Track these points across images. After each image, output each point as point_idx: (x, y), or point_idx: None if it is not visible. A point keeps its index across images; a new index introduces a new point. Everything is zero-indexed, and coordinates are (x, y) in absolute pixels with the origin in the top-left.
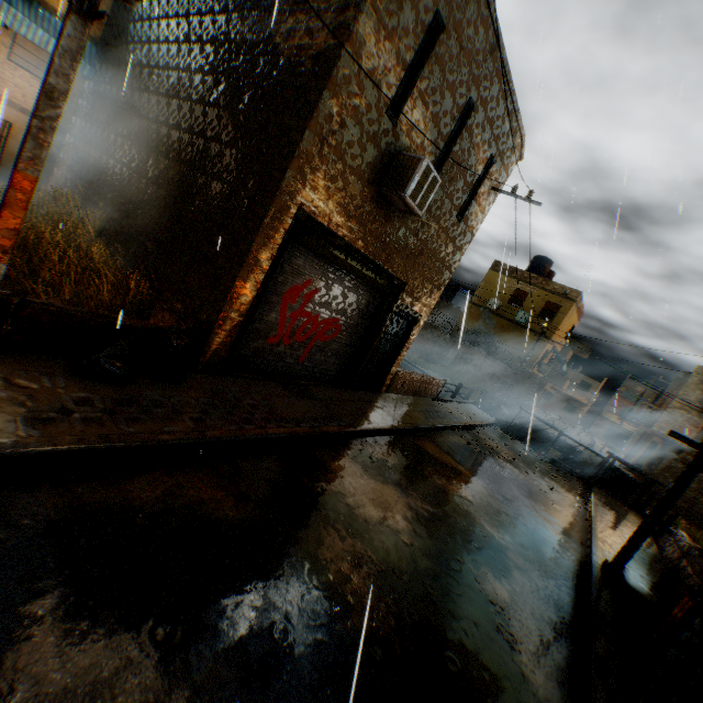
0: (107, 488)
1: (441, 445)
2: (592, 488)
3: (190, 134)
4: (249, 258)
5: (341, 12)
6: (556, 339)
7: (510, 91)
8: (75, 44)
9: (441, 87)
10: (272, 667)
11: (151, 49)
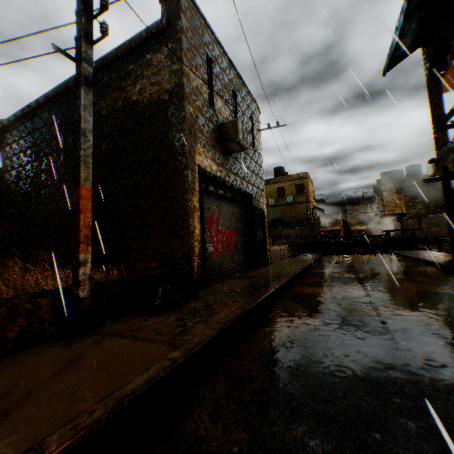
0: (253, 345)
1: (323, 268)
2: (392, 251)
3: (97, 172)
4: (190, 205)
5: (169, 67)
6: (312, 201)
7: (243, 83)
8: (87, 102)
9: (221, 88)
10: (451, 351)
11: (33, 150)
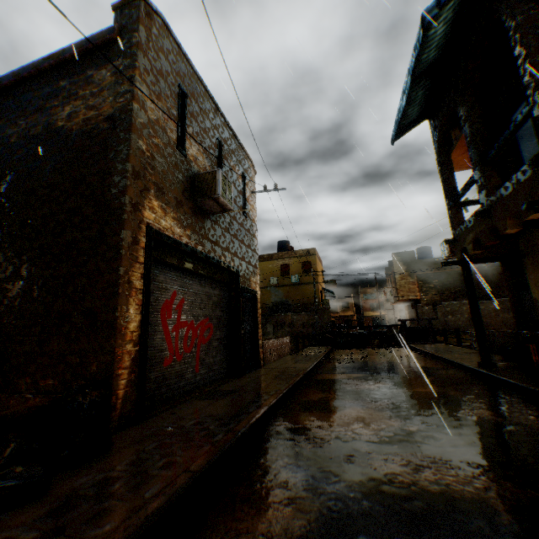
0: None
1: (330, 372)
2: (410, 345)
3: None
4: (123, 283)
5: (115, 87)
6: (320, 281)
7: (233, 134)
8: None
9: (199, 131)
10: None
11: None
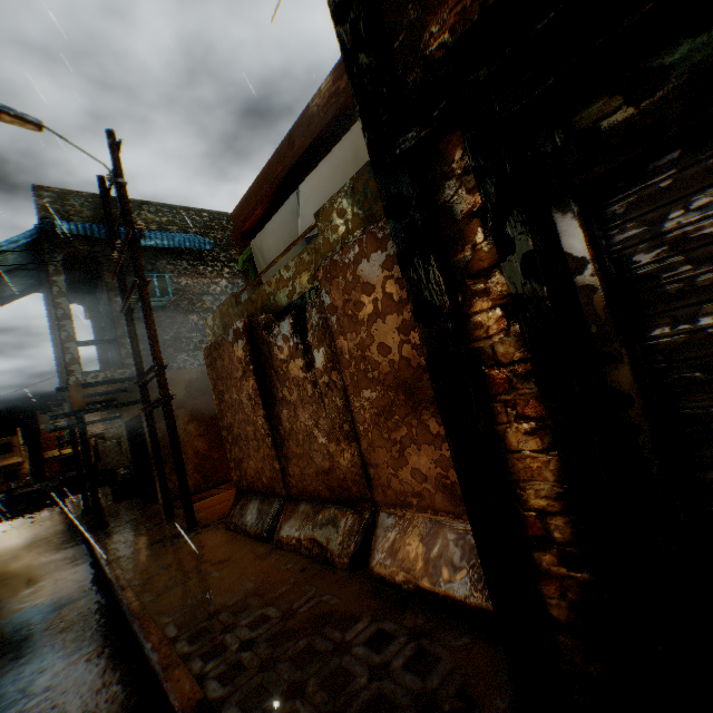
0: None
1: None
2: (68, 499)
3: None
4: None
5: None
6: None
7: None
8: None
9: None
10: None
11: None
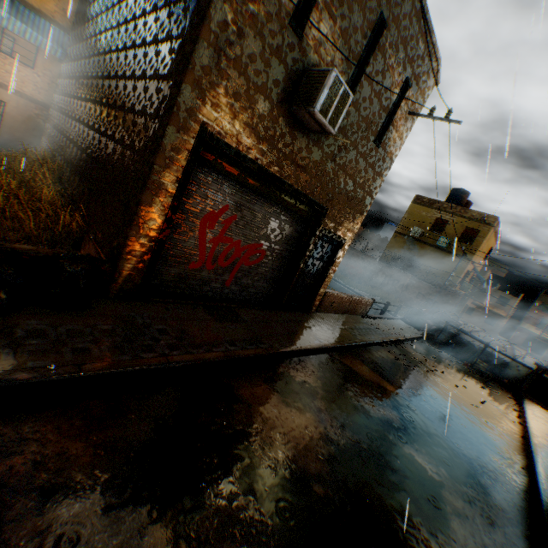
0: None
1: (368, 362)
2: (522, 399)
3: (116, 79)
4: (151, 181)
5: None
6: (475, 260)
7: (423, 9)
8: None
9: None
10: None
11: (97, 21)
